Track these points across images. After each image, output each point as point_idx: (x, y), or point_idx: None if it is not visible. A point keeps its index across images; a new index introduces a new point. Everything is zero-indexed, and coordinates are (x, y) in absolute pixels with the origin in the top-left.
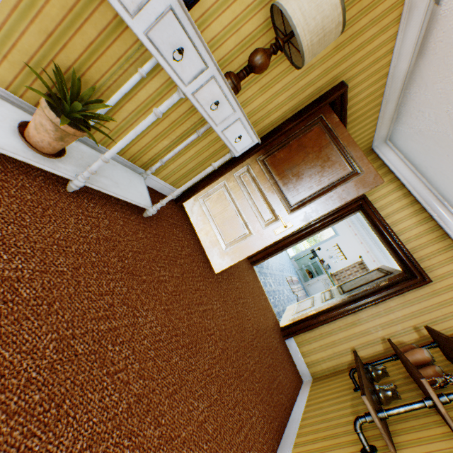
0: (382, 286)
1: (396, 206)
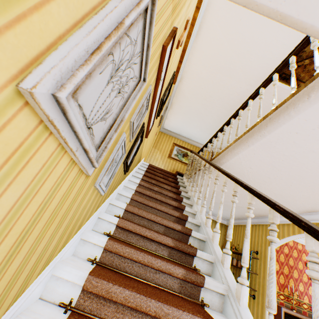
0: None
1: None
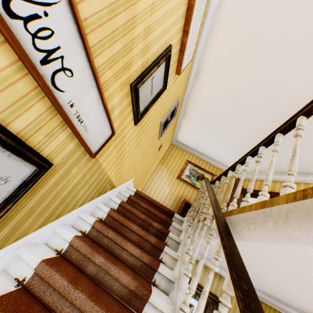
0: None
1: (192, 266)
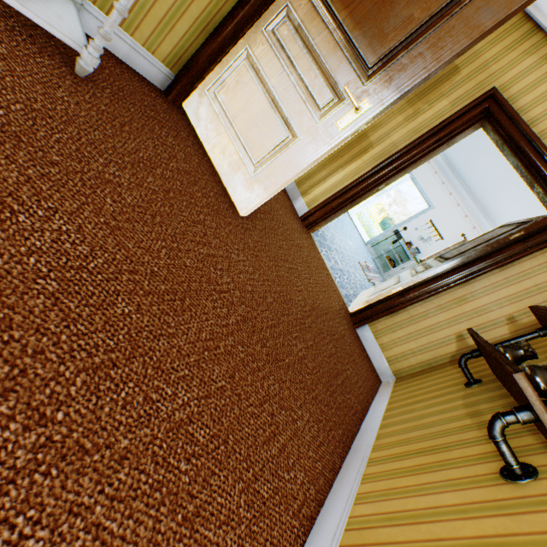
0: (515, 239)
1: None
